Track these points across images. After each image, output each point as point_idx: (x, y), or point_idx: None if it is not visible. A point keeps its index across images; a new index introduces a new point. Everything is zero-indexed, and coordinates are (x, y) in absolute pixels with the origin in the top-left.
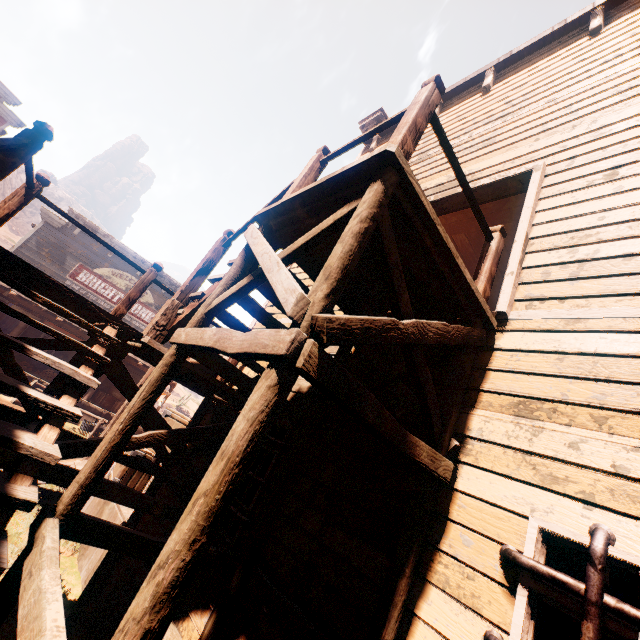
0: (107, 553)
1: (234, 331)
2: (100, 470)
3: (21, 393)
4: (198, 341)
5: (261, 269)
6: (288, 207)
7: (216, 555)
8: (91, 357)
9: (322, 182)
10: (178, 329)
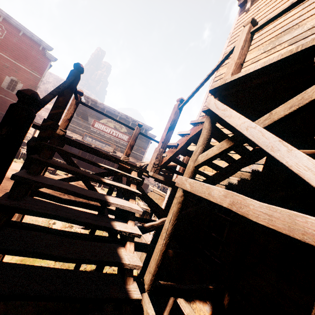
0: (144, 259)
1: (247, 199)
2: (159, 266)
3: (113, 230)
4: (207, 196)
5: (239, 136)
6: (244, 79)
7: (214, 289)
8: (132, 194)
9: (294, 53)
10: (179, 177)
